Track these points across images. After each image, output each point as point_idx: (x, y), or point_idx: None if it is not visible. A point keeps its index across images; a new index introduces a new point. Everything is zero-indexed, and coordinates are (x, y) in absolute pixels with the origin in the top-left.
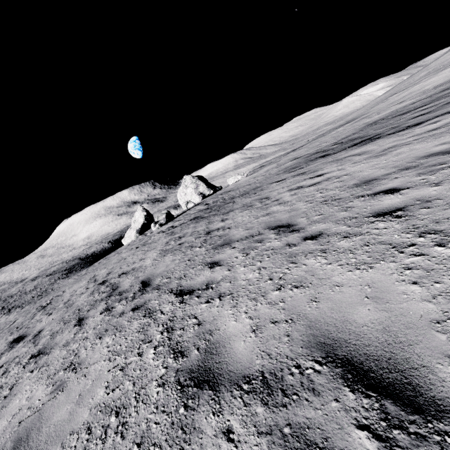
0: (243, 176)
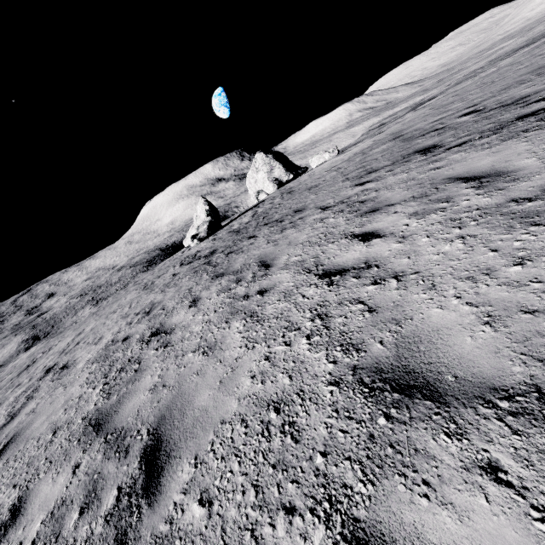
0: (332, 155)
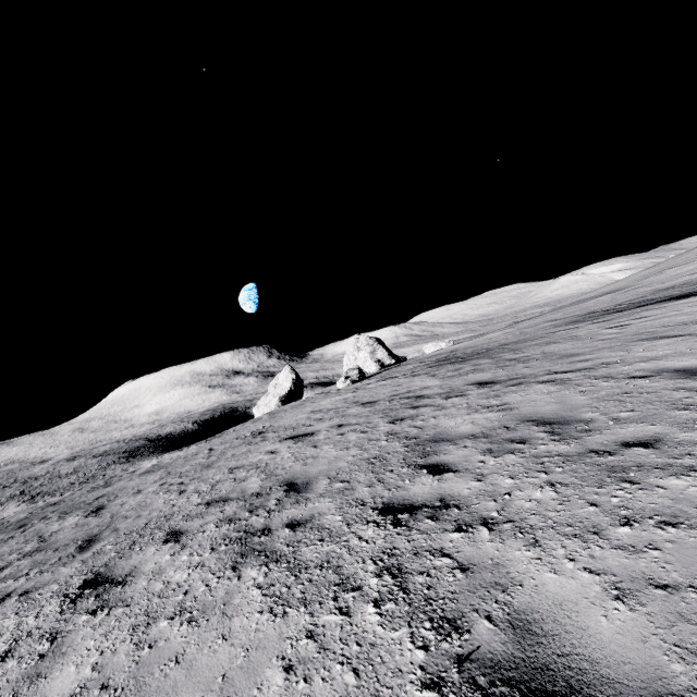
0: (449, 345)
